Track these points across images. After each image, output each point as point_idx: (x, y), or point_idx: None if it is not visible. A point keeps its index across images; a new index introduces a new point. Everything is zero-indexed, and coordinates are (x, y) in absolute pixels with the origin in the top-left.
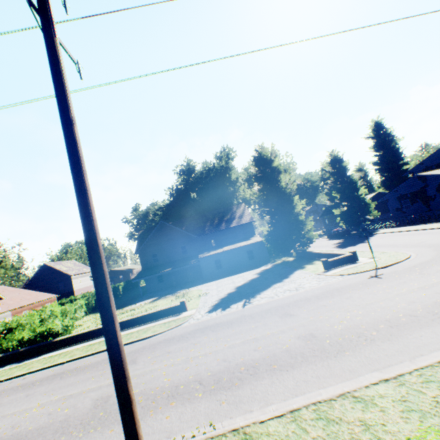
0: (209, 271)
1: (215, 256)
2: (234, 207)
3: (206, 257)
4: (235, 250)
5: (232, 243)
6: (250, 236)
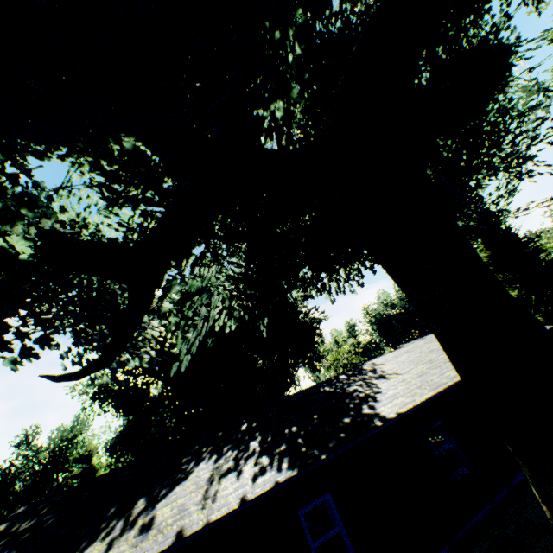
0: None
1: None
2: None
3: None
4: None
5: None
6: None
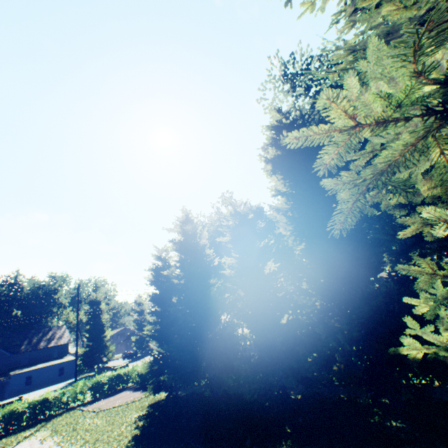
0: (17, 388)
1: (29, 372)
2: (56, 328)
3: (20, 373)
4: (50, 367)
5: (46, 360)
6: (64, 355)
